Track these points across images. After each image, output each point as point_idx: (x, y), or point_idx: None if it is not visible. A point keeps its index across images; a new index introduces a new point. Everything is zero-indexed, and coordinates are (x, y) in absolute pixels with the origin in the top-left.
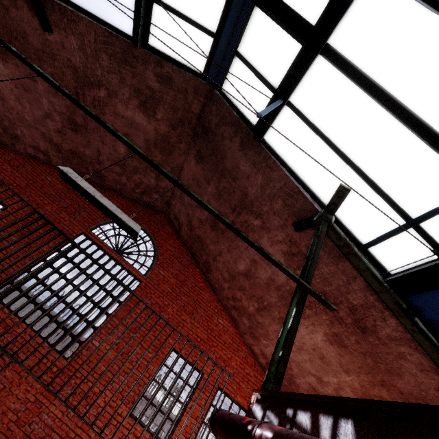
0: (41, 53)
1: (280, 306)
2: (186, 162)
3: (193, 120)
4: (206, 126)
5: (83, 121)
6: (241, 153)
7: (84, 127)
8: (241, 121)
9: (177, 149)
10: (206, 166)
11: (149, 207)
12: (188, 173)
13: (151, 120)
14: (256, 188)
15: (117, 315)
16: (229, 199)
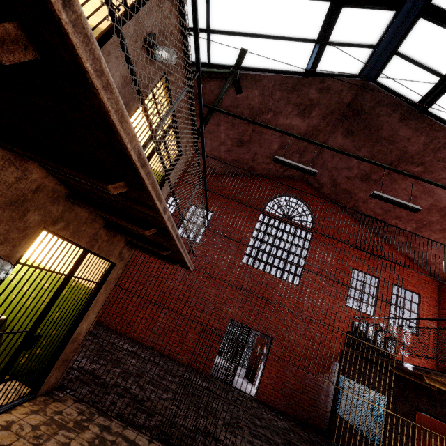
0: (229, 107)
1: (442, 221)
2: (331, 138)
3: (343, 108)
4: (357, 110)
5: (248, 138)
6: (401, 124)
7: (248, 142)
8: (401, 102)
9: (323, 132)
10: (356, 138)
11: (288, 179)
12: (334, 146)
13: (306, 119)
14: (418, 146)
15: (310, 257)
16: (384, 158)
